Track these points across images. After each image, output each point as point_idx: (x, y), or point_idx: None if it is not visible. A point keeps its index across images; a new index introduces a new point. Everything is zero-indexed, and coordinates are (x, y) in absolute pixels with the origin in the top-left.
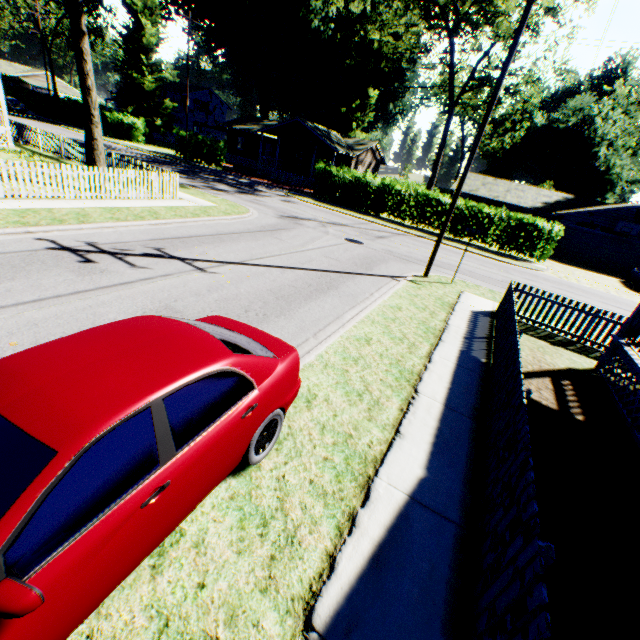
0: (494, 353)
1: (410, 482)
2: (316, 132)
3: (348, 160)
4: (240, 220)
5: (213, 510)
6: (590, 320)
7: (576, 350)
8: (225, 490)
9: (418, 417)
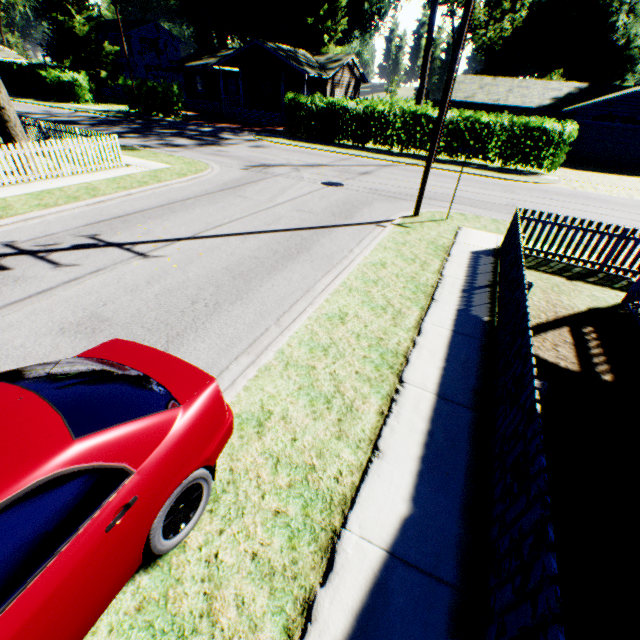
0: (499, 308)
1: (390, 528)
2: (279, 54)
3: (322, 84)
4: (198, 180)
5: (109, 637)
6: (615, 243)
7: (598, 282)
8: (131, 597)
9: (403, 420)
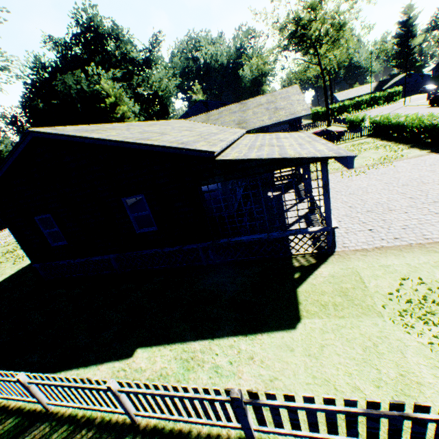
0: None
1: None
2: None
3: None
4: None
5: None
6: None
7: None
8: None
9: None
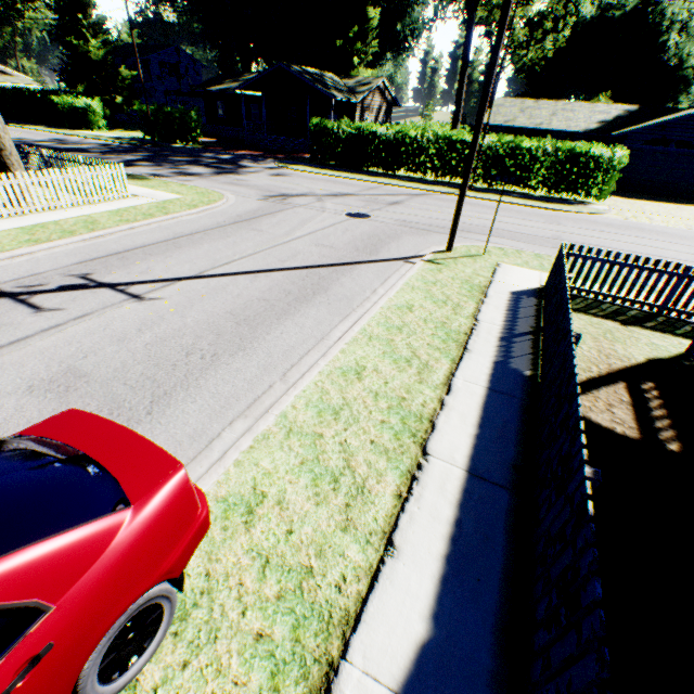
0: (542, 360)
1: (403, 658)
2: (305, 78)
3: (351, 108)
4: (209, 212)
5: None
6: (676, 283)
7: (657, 327)
8: None
9: (425, 505)
